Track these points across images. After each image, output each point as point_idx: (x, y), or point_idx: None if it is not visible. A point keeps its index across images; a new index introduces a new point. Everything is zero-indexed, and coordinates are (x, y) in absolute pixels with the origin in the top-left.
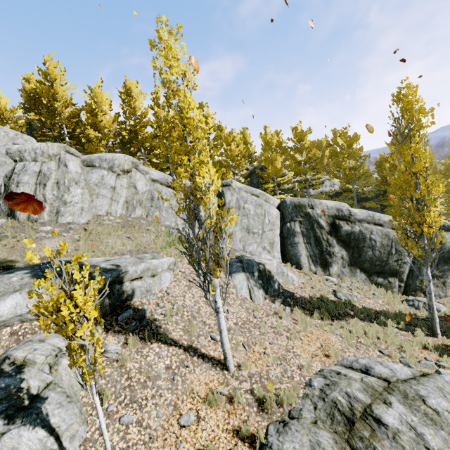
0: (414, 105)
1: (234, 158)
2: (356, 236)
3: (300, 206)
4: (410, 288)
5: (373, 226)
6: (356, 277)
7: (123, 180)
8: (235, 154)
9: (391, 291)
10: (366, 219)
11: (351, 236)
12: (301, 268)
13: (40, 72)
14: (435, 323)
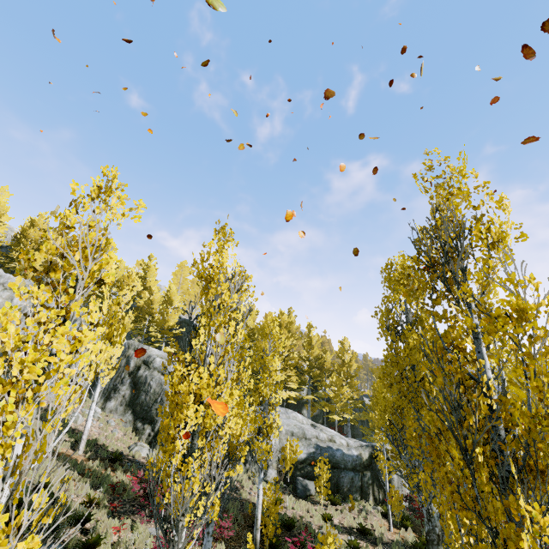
0: (124, 282)
1: (149, 306)
2: (143, 380)
3: (131, 347)
4: (155, 438)
5: (160, 374)
6: (124, 416)
7: (6, 293)
8: (155, 303)
9: (141, 437)
10: (159, 368)
11: (140, 379)
12: (91, 397)
13: (30, 220)
14: (82, 438)
